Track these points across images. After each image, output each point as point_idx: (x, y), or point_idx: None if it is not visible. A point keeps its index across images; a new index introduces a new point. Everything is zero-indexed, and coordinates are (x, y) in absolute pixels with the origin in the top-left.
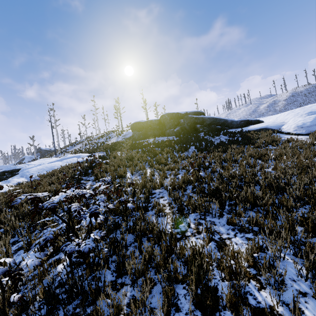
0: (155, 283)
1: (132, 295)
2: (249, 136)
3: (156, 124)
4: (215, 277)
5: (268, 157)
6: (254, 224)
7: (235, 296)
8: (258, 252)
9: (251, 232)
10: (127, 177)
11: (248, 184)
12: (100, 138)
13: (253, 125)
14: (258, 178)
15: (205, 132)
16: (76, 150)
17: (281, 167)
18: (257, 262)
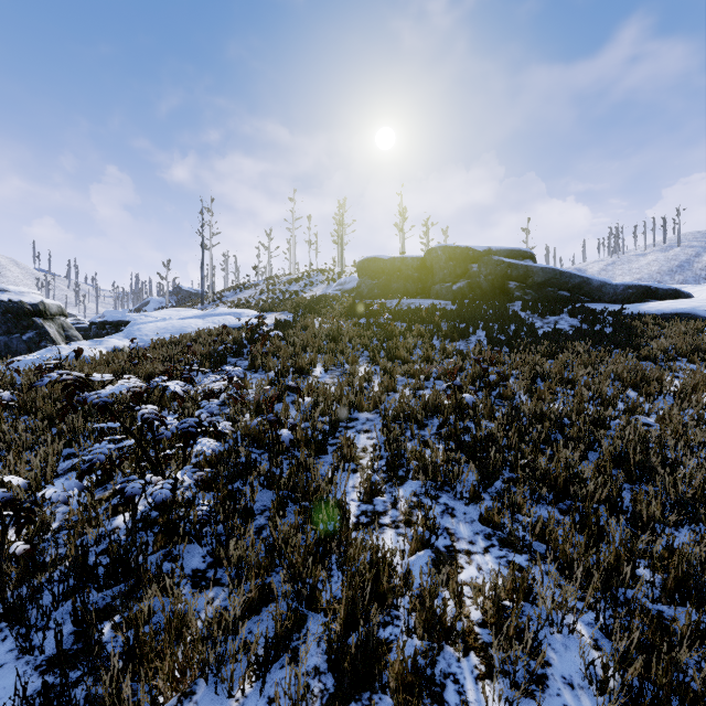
0: (275, 597)
1: (224, 606)
2: (634, 328)
3: (414, 268)
4: (398, 623)
5: (659, 387)
6: (536, 537)
7: (414, 673)
8: (521, 599)
9: (526, 553)
10: (314, 373)
11: (570, 442)
12: (293, 281)
13: (656, 302)
14: (603, 435)
15: (525, 302)
16: (240, 301)
17: (678, 418)
18: (506, 621)
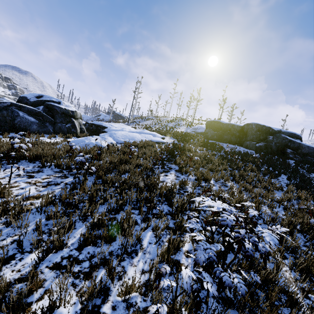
0: None
1: None
2: None
3: (237, 130)
4: None
5: None
6: None
7: None
8: None
9: None
10: (211, 182)
11: None
12: (169, 121)
13: None
14: None
15: (296, 161)
16: (147, 126)
17: None
18: None
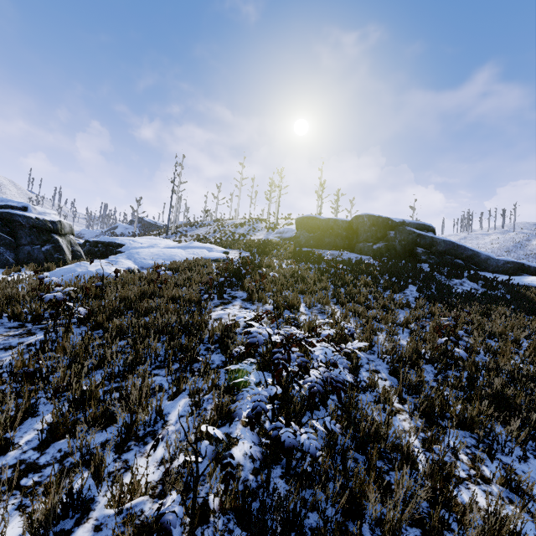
0: None
1: None
2: (528, 297)
3: (343, 228)
4: None
5: None
6: None
7: None
8: None
9: None
10: (301, 310)
11: None
12: (238, 225)
13: (533, 277)
14: None
15: (431, 265)
16: (200, 237)
17: None
18: None
